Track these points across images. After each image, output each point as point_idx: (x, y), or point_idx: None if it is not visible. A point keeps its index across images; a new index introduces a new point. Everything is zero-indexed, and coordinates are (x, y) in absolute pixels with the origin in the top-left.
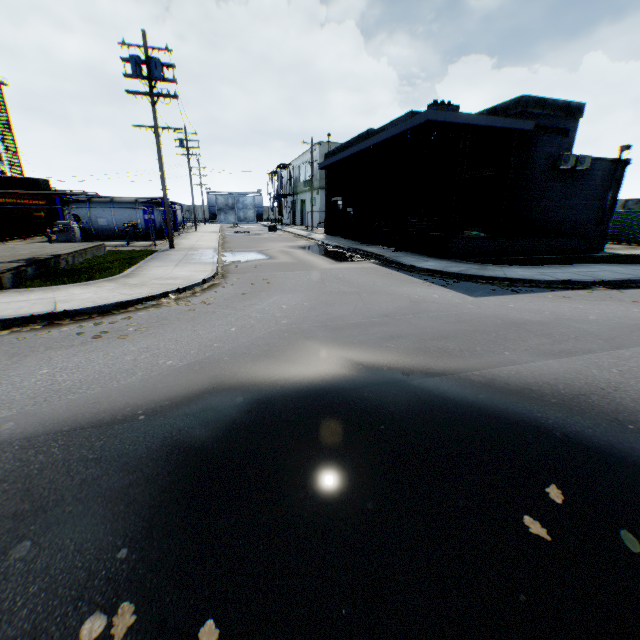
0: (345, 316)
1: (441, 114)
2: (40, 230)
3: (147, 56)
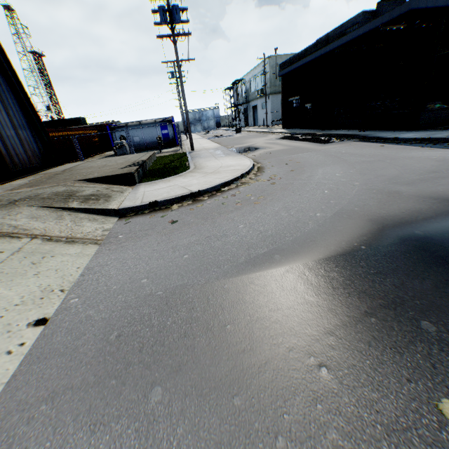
0: (399, 175)
1: (422, 1)
2: (97, 150)
3: (168, 5)
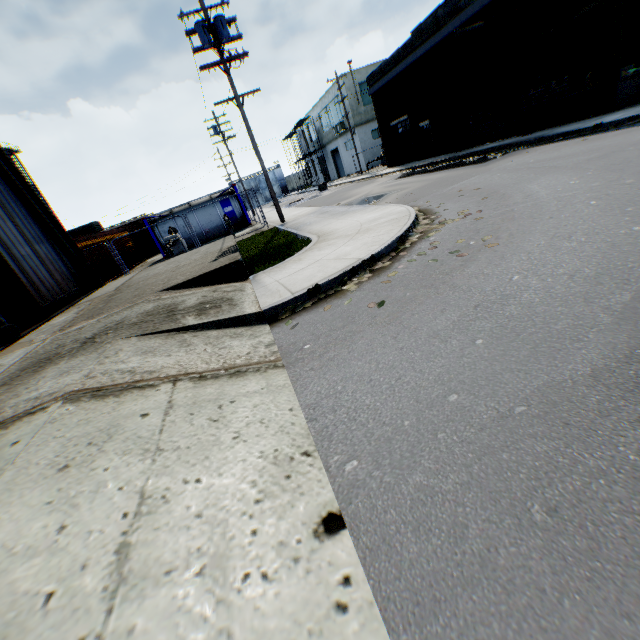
0: None
1: None
2: (135, 259)
3: (208, 19)
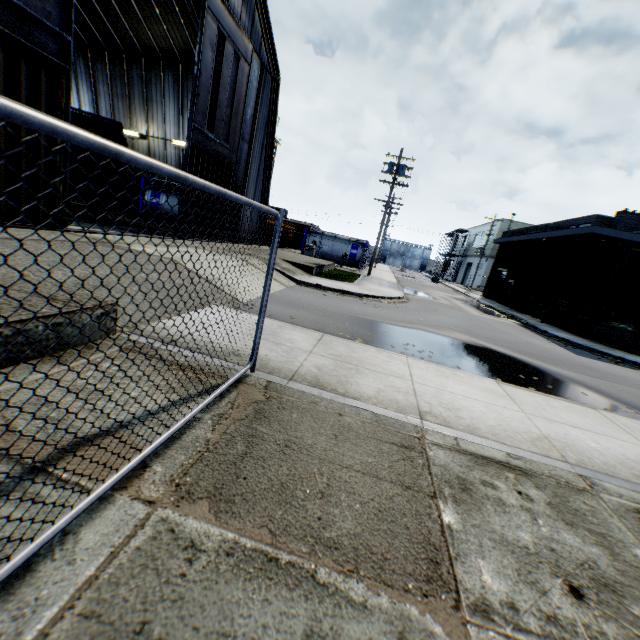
0: (480, 333)
1: (605, 230)
2: (287, 245)
3: (399, 162)
